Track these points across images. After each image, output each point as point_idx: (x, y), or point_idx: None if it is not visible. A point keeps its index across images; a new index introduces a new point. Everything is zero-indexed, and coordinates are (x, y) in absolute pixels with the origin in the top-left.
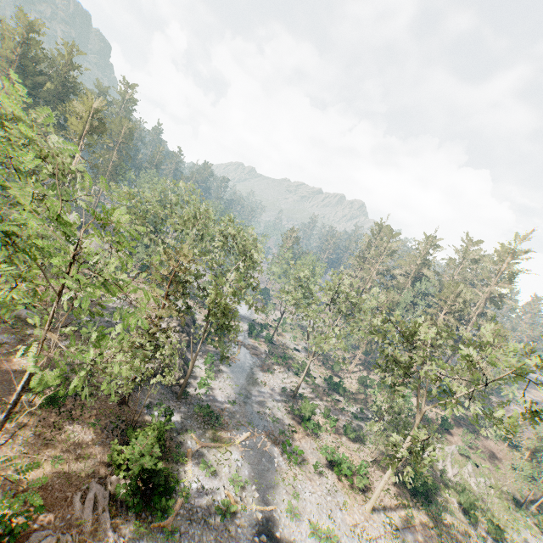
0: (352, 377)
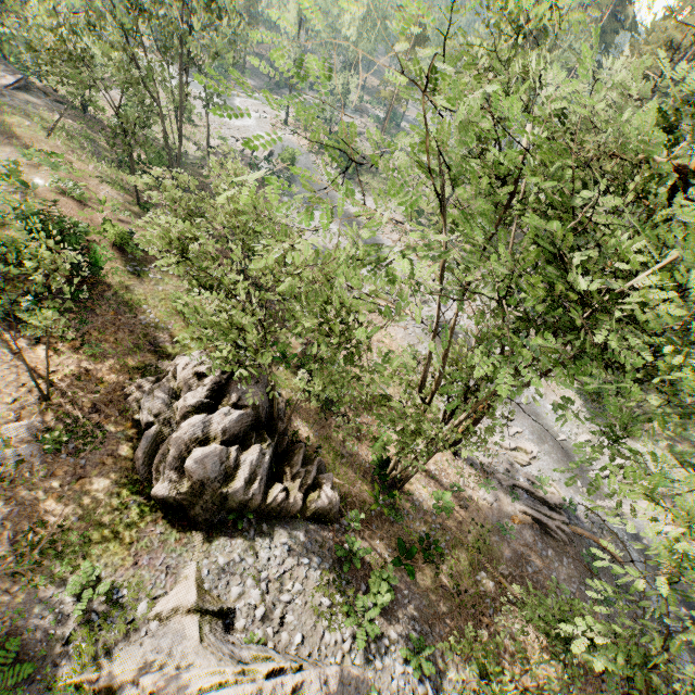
0: None
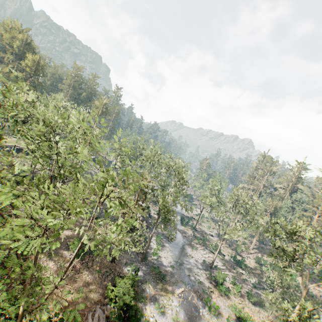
0: (250, 257)
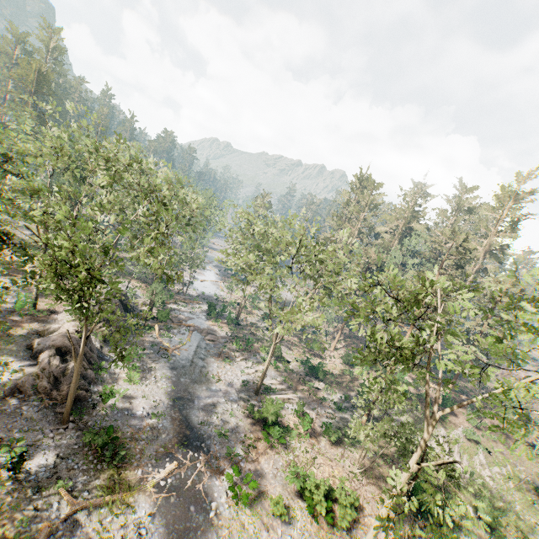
0: (335, 356)
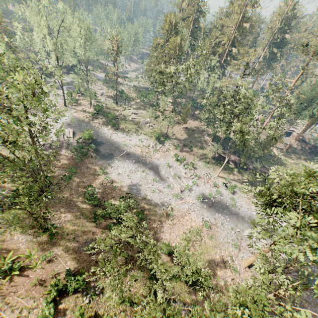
0: None
